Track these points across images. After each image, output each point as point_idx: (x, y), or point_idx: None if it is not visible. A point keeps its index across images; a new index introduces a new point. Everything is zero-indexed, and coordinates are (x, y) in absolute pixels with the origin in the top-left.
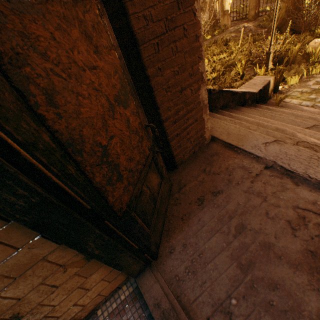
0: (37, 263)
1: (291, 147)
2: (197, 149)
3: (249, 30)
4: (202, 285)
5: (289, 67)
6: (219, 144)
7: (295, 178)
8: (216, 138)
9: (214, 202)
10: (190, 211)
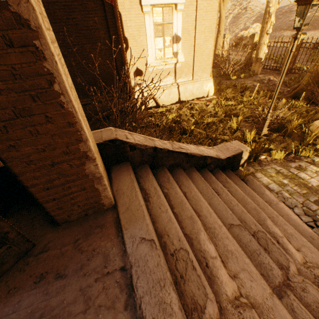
0: None
1: (156, 257)
2: (91, 212)
3: (273, 84)
4: None
5: (283, 139)
6: (114, 215)
7: (132, 298)
8: (117, 207)
9: (49, 286)
10: (22, 286)
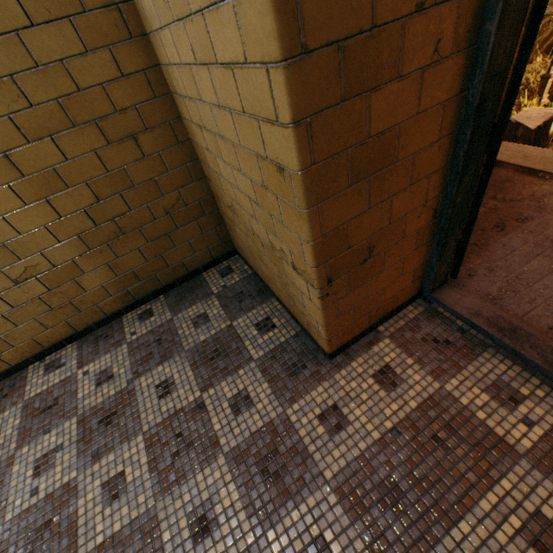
0: (424, 179)
1: None
2: None
3: None
4: (530, 302)
5: None
6: (509, 171)
7: None
8: (503, 162)
9: (522, 228)
10: (485, 238)
